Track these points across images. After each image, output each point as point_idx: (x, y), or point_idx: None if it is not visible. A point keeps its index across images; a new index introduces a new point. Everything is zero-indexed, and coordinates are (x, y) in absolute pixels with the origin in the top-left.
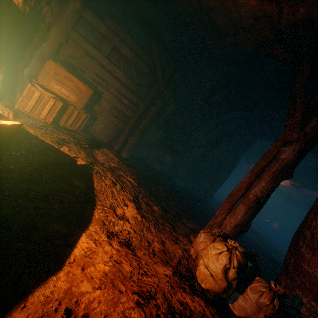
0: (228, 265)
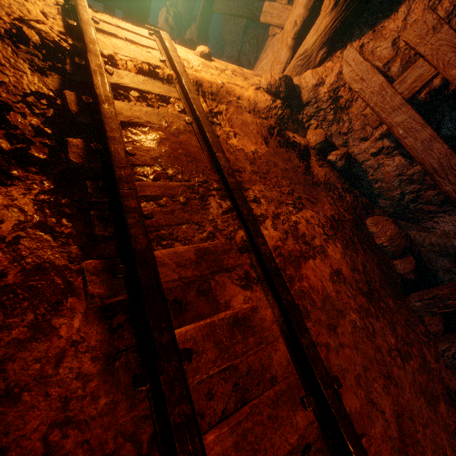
0: (167, 16)
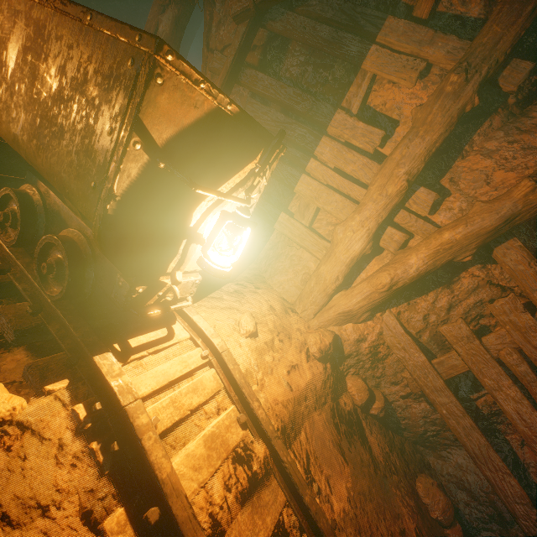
0: None
